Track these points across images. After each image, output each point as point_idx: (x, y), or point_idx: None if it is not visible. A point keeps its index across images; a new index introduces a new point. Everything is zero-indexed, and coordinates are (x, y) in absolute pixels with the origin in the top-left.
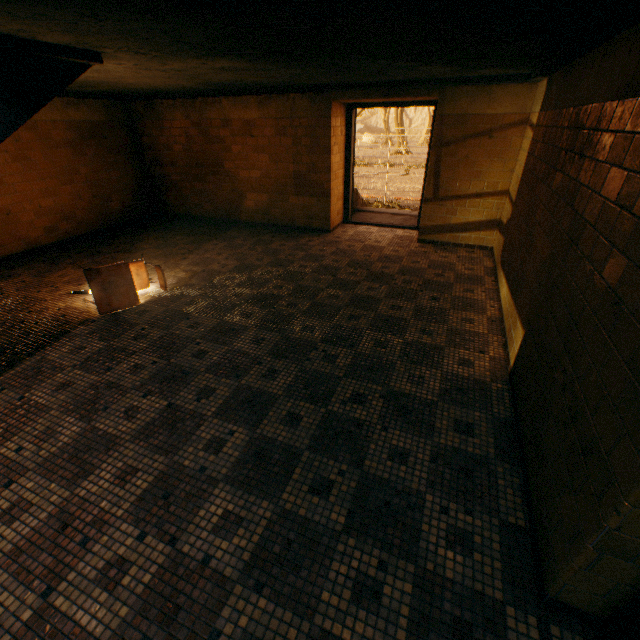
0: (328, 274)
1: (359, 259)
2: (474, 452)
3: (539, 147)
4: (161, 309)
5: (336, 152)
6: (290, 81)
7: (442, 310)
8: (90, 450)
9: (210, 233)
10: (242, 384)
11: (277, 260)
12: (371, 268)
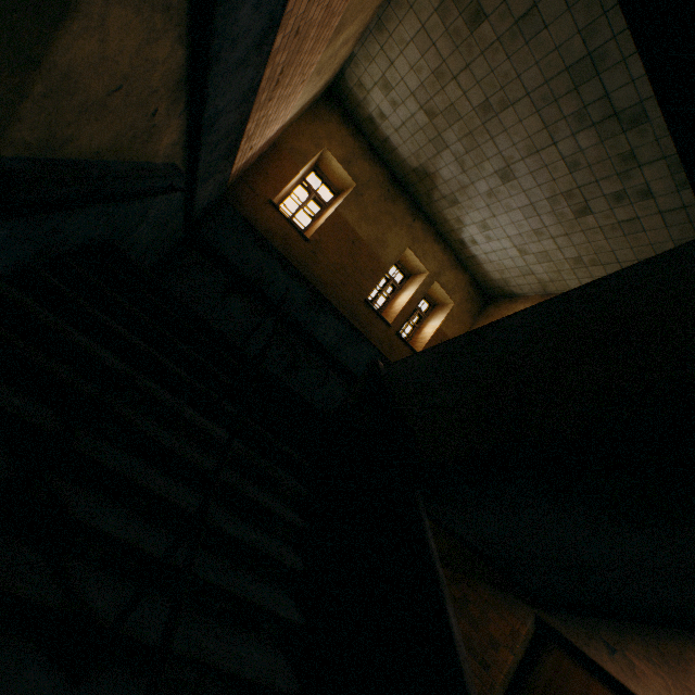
0: None
1: None
2: None
3: None
4: None
5: None
6: None
7: None
8: None
9: None
10: None
11: None
12: None
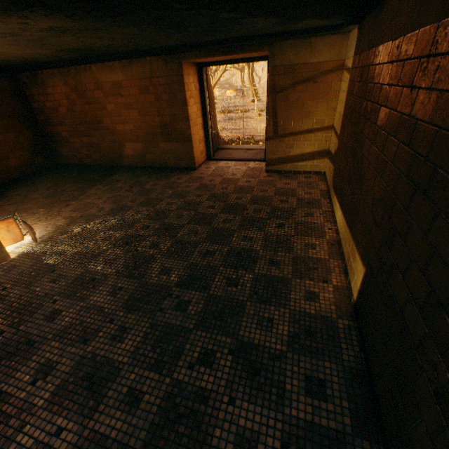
0: (190, 209)
1: (218, 192)
2: (329, 425)
3: (358, 86)
4: (30, 262)
5: (192, 104)
6: (137, 43)
7: (287, 237)
8: None
9: (97, 178)
10: (87, 352)
11: (148, 199)
12: (227, 200)
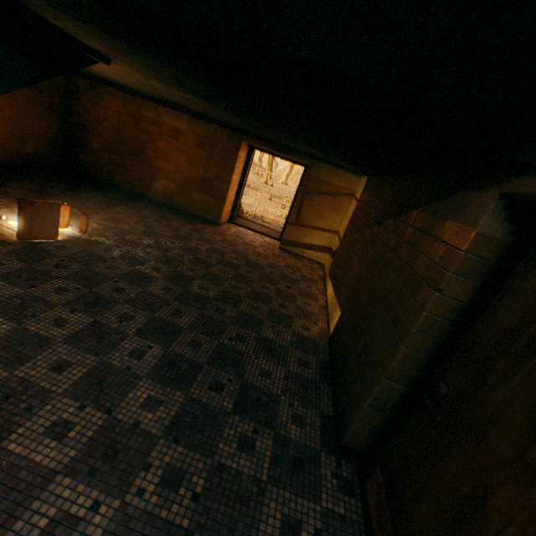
0: (218, 255)
1: (240, 250)
2: (308, 377)
3: (359, 212)
4: (79, 248)
5: (237, 173)
6: (222, 119)
7: (293, 295)
8: (23, 344)
9: (119, 199)
10: (156, 316)
11: (179, 235)
12: (248, 258)
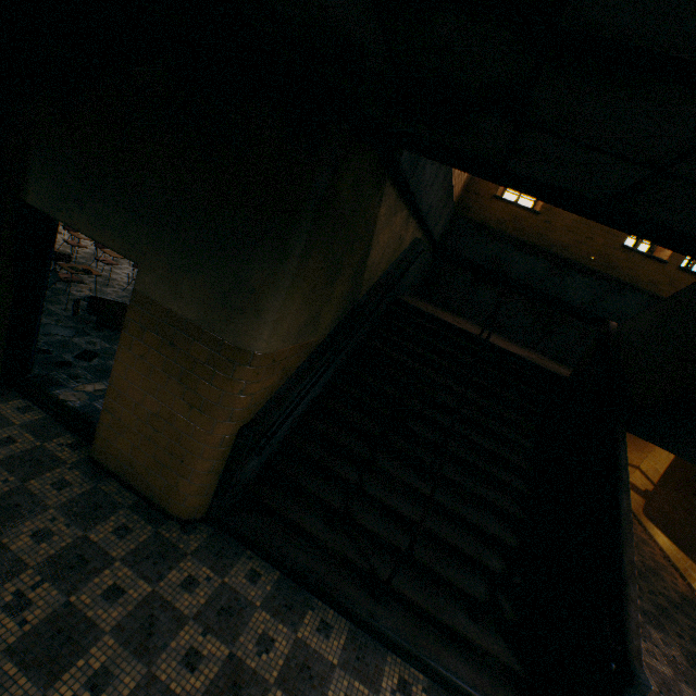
0: None
1: None
2: None
3: (691, 474)
4: None
5: None
6: None
7: (634, 540)
8: None
9: None
10: None
11: None
12: None
